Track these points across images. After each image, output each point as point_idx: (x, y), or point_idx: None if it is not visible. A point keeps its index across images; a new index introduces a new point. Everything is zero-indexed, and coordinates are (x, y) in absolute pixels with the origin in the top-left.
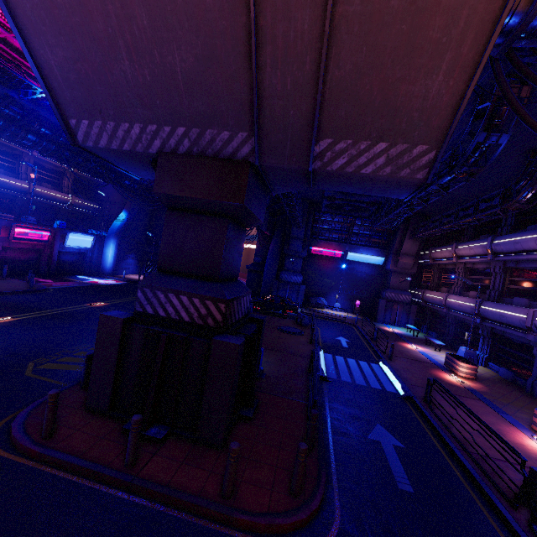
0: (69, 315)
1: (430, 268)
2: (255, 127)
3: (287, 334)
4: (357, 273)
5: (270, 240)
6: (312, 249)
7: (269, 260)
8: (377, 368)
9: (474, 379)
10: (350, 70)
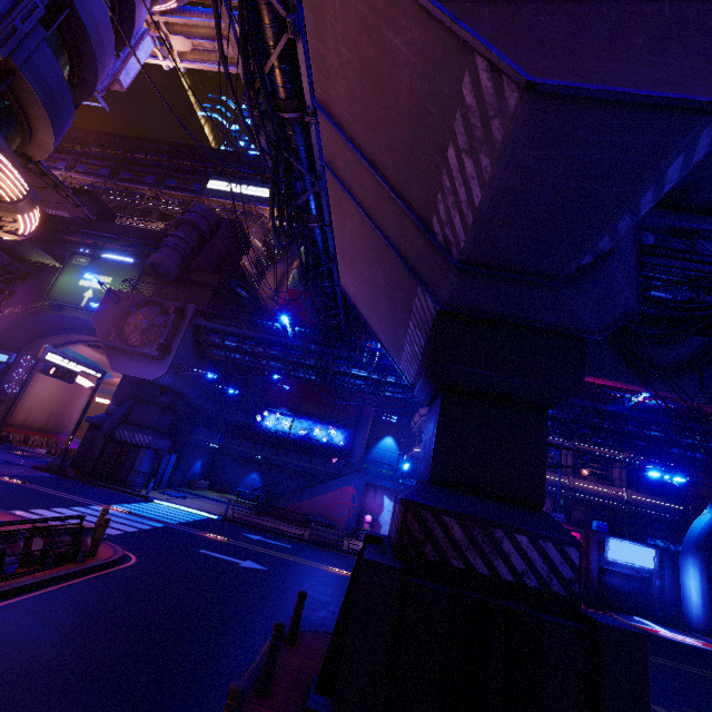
0: None
1: None
2: (413, 275)
3: None
4: None
5: None
6: None
7: None
8: None
9: None
10: (389, 158)
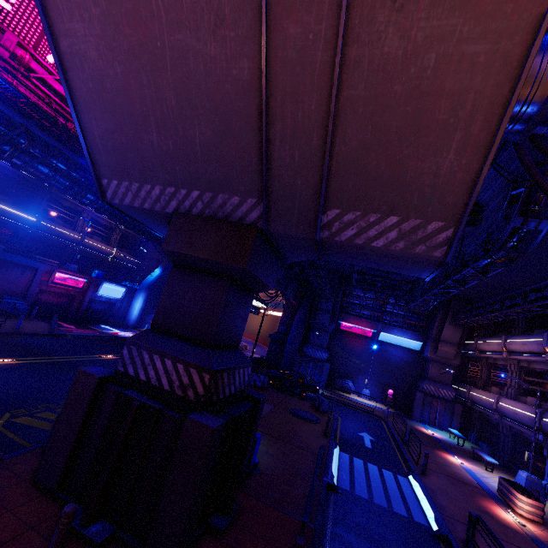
0: (73, 364)
1: (477, 362)
2: (263, 194)
3: (299, 419)
4: (390, 356)
5: (297, 310)
6: (341, 324)
7: (294, 331)
8: (405, 484)
9: (541, 523)
10: (356, 146)
